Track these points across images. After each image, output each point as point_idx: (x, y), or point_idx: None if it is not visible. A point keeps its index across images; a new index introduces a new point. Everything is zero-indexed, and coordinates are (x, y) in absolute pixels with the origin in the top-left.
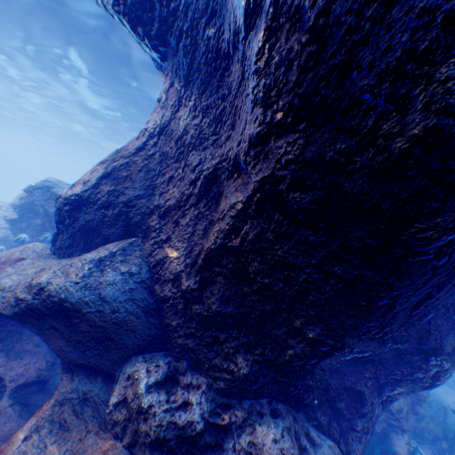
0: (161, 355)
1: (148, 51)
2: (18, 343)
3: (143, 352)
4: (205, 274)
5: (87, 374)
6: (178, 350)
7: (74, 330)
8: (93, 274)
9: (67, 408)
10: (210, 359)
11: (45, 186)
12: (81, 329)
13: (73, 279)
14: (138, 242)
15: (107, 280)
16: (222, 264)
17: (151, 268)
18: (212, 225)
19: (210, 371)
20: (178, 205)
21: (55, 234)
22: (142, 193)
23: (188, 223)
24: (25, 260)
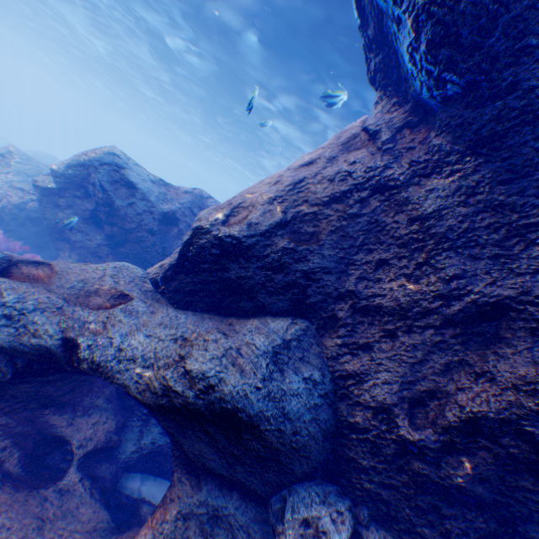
0: (336, 494)
1: (417, 75)
2: (87, 396)
3: (306, 480)
4: (459, 439)
5: (217, 483)
6: (359, 494)
7: (233, 443)
8: (273, 376)
9: (193, 525)
10: (414, 524)
11: (114, 164)
12: (246, 445)
13: (251, 381)
14: (312, 329)
15: (291, 389)
16: (498, 442)
17: (334, 376)
18: (463, 365)
19: (406, 535)
20: (399, 310)
21: (173, 271)
22: (331, 265)
23: (415, 344)
24: (136, 303)
